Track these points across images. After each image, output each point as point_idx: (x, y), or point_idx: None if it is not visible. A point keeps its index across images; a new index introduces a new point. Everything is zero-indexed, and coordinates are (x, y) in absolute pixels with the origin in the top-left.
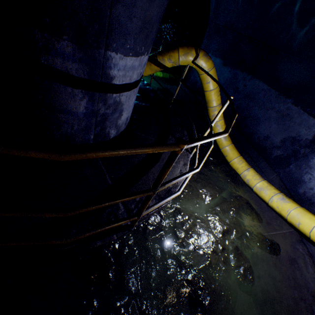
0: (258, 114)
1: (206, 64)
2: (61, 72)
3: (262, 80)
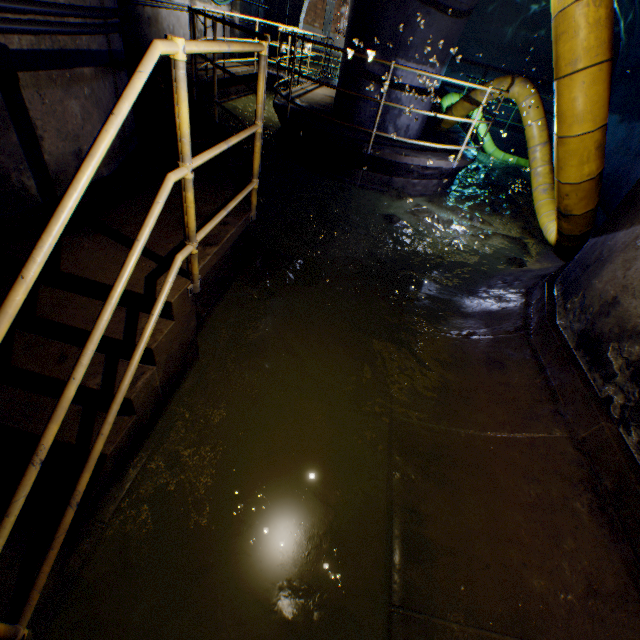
0: (638, 174)
1: (523, 91)
2: (371, 73)
3: None
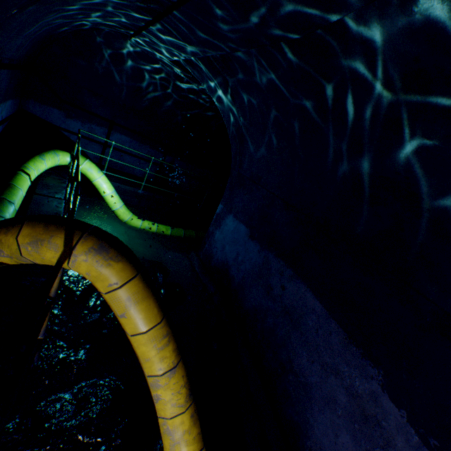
0: (308, 372)
1: (101, 271)
2: None
3: (311, 288)
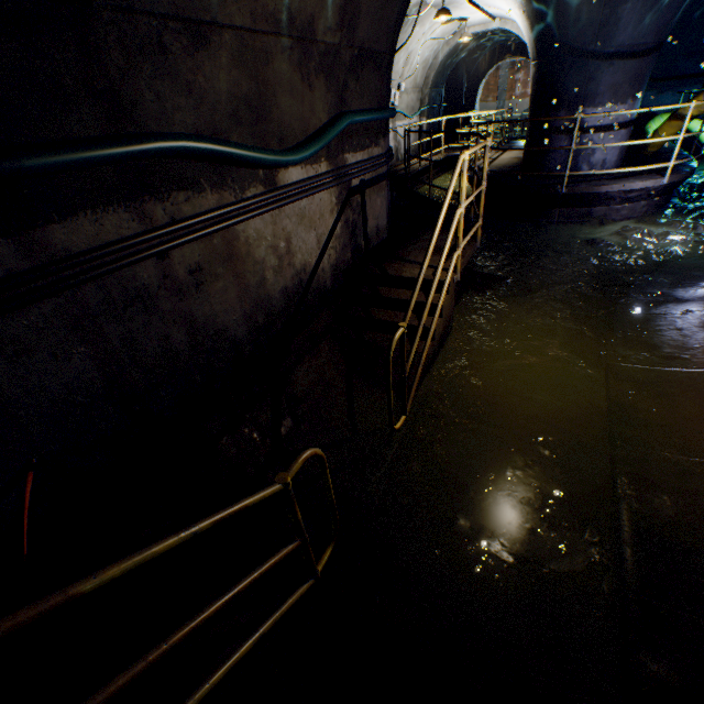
0: None
1: None
2: (557, 128)
3: None
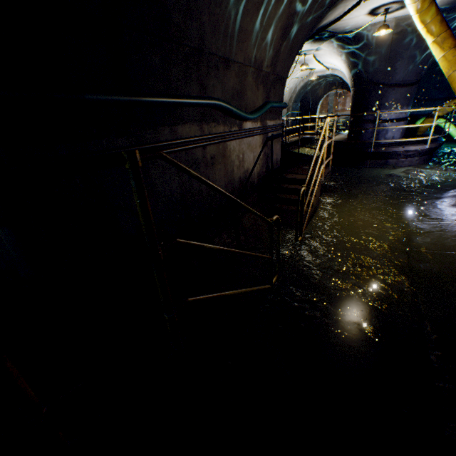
0: None
1: None
2: (366, 120)
3: None
